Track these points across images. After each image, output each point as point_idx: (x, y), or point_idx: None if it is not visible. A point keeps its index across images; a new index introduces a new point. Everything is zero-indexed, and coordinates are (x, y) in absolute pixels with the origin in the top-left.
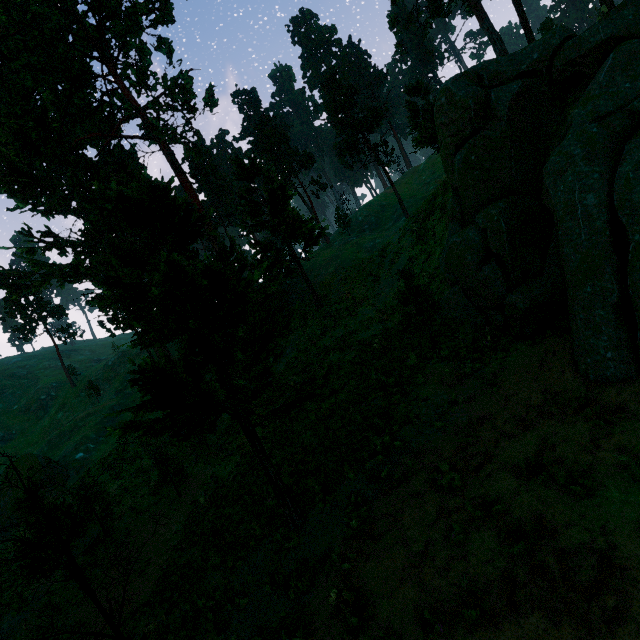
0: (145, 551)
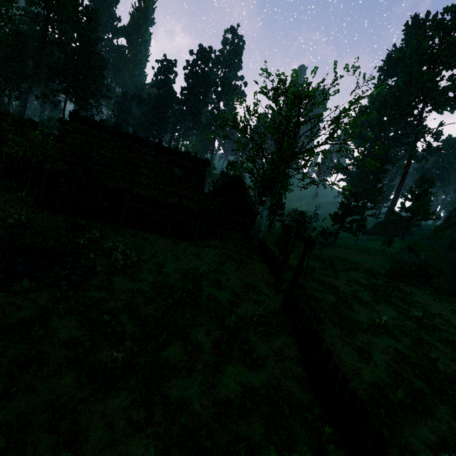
0: None
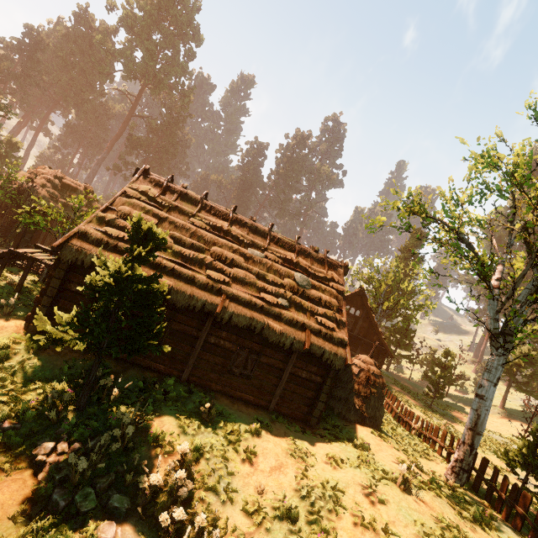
0: None
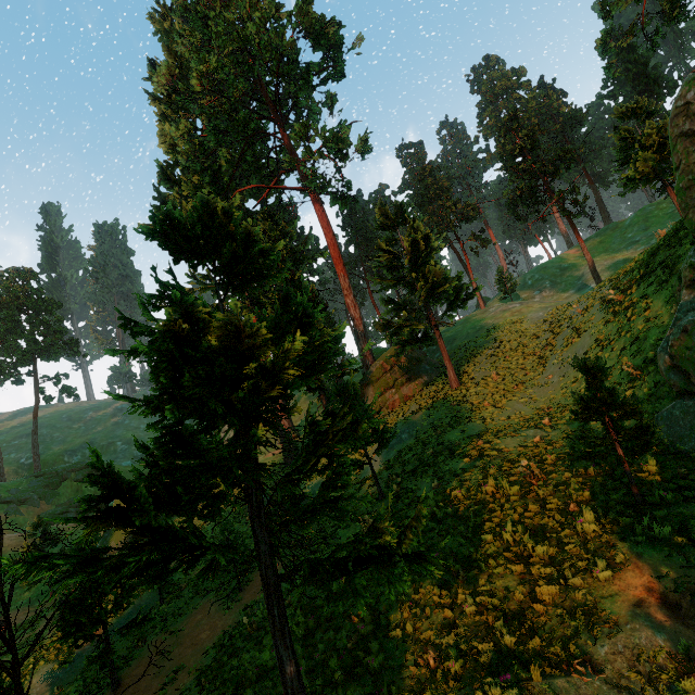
0: (180, 654)
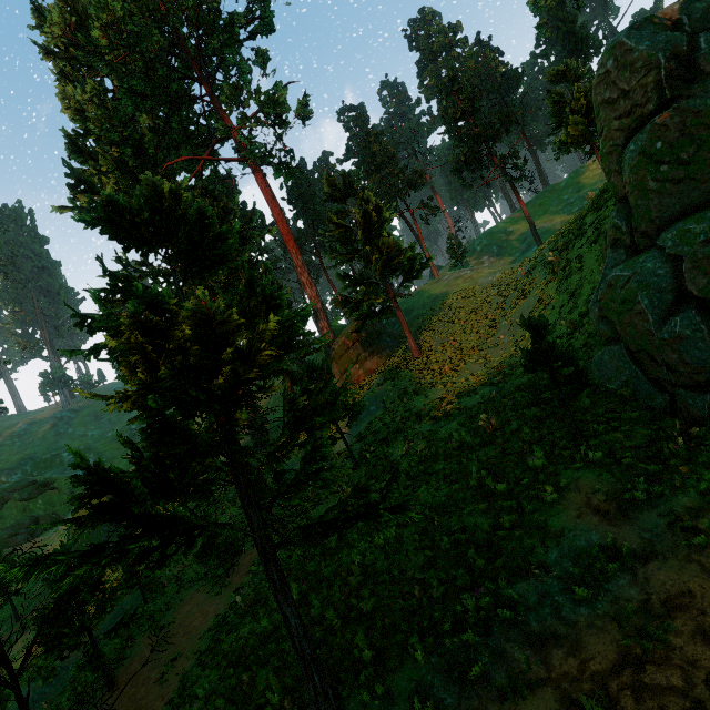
0: (174, 644)
